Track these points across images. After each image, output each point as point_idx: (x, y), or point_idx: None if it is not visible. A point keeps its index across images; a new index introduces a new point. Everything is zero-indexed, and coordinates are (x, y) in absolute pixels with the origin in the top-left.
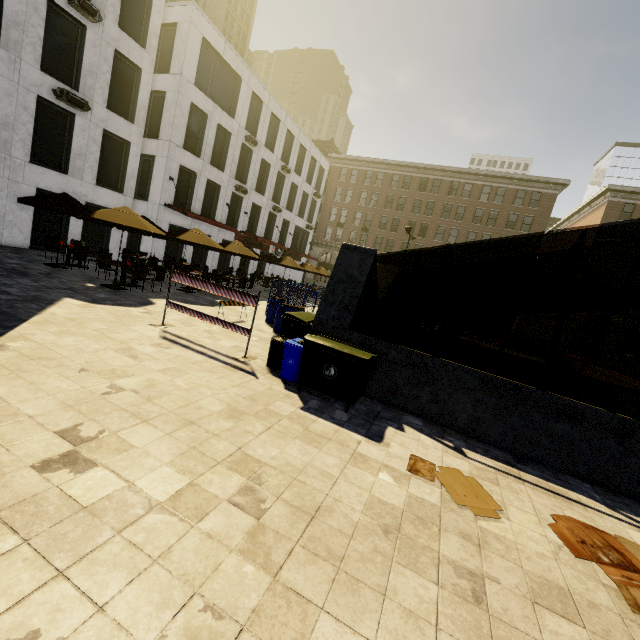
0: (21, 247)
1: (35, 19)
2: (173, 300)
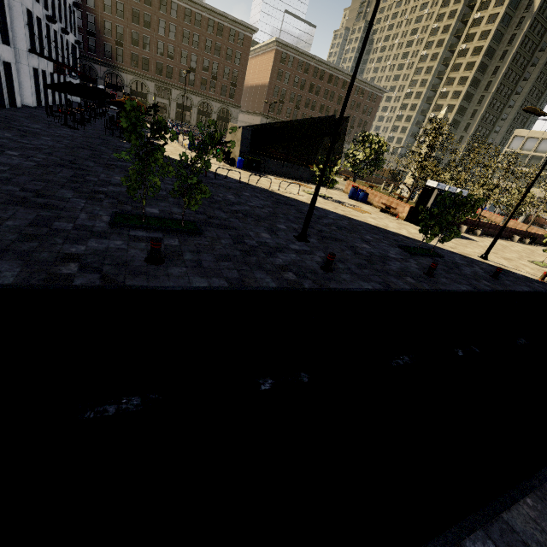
0: None
1: None
2: None
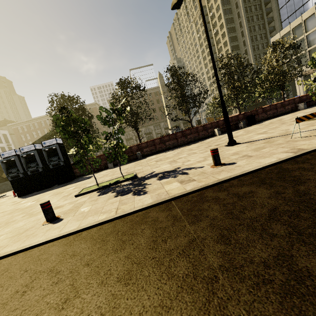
0: None
1: None
2: None
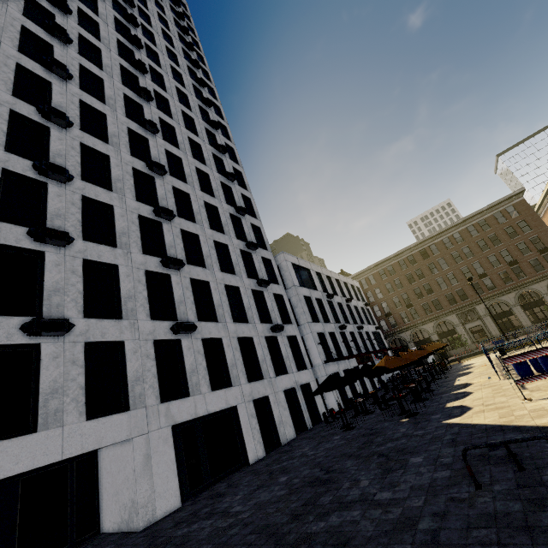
0: (293, 438)
1: (251, 301)
2: (451, 402)
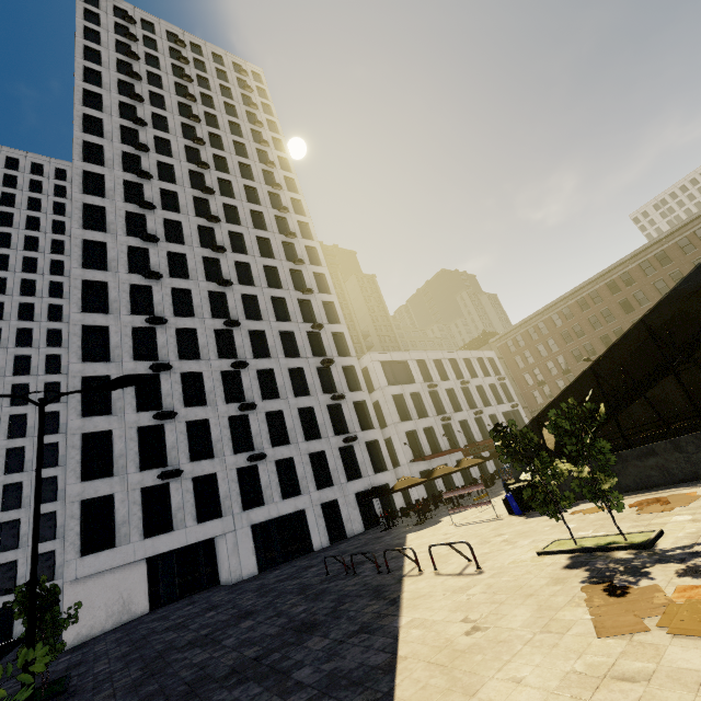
0: (362, 532)
1: (326, 417)
2: (450, 515)
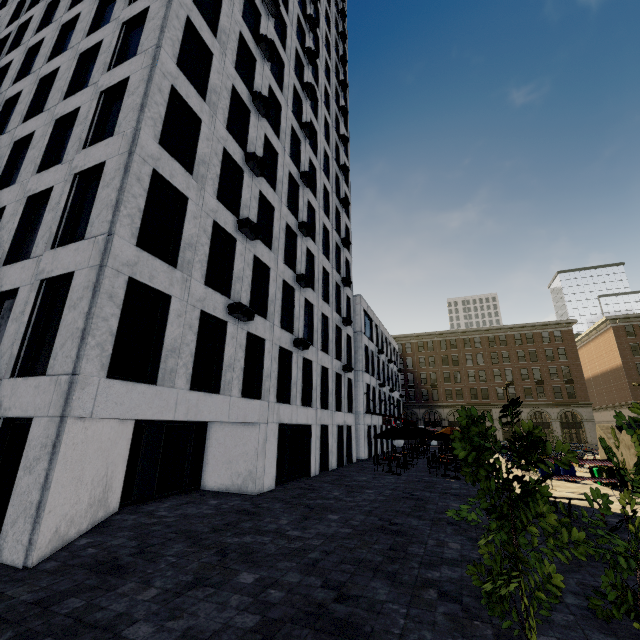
0: (335, 468)
1: (333, 335)
2: None
